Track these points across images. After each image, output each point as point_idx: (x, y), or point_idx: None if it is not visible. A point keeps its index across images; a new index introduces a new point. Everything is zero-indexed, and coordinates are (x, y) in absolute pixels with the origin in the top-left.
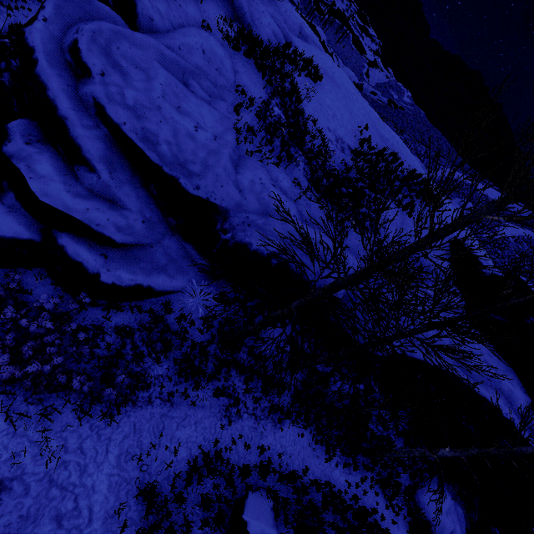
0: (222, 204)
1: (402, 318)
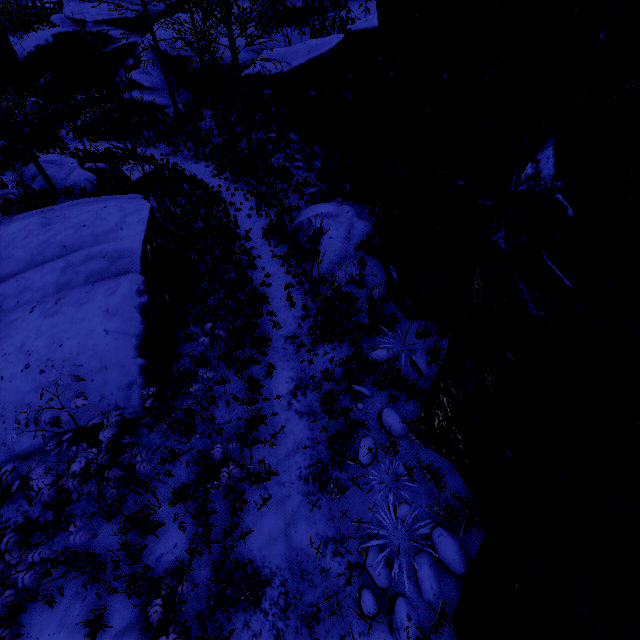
0: (187, 55)
1: (288, 48)
